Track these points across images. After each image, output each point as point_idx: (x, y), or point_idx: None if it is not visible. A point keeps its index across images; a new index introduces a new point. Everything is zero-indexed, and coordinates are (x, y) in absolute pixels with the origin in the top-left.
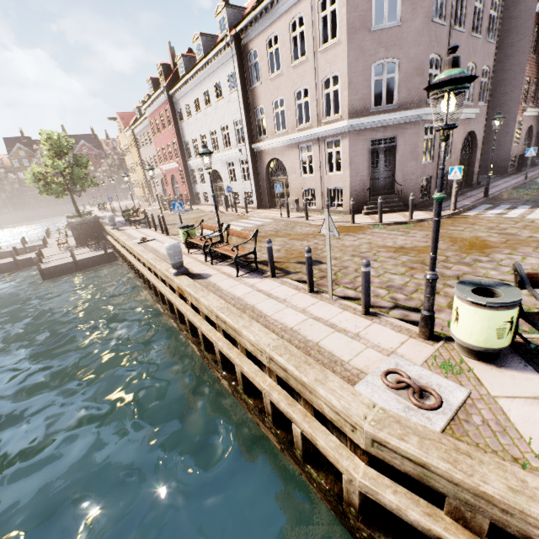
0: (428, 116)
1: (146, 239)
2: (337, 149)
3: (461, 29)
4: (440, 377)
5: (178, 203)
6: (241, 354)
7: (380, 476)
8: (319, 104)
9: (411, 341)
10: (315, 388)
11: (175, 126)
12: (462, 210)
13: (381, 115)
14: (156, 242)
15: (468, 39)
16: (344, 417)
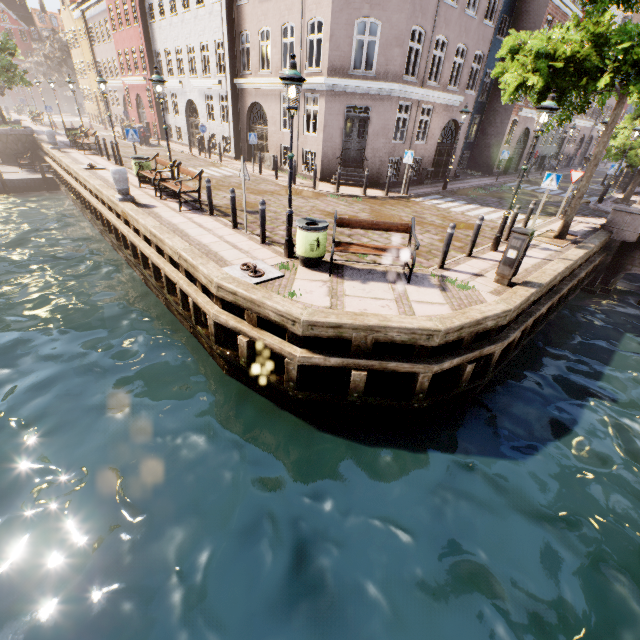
0: (403, 93)
1: (96, 167)
2: (315, 108)
3: (453, 3)
4: (274, 269)
5: (132, 130)
6: (166, 262)
7: (224, 311)
8: (303, 50)
9: (278, 258)
10: (198, 267)
11: (143, 25)
12: (414, 196)
13: (358, 81)
14: (107, 172)
15: (461, 16)
16: (208, 279)
